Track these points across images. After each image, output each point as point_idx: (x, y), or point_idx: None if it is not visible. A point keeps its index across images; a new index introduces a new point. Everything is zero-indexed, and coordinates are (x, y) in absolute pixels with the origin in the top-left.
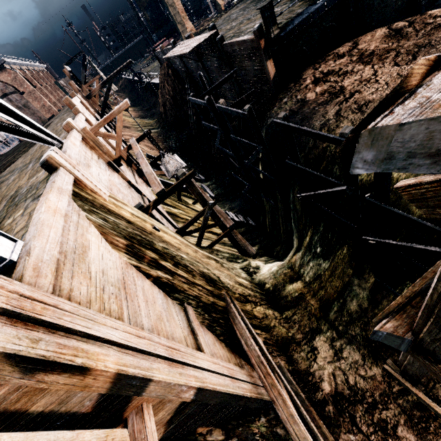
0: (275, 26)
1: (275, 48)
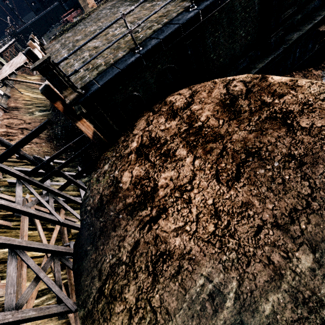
0: (67, 89)
1: (79, 113)
